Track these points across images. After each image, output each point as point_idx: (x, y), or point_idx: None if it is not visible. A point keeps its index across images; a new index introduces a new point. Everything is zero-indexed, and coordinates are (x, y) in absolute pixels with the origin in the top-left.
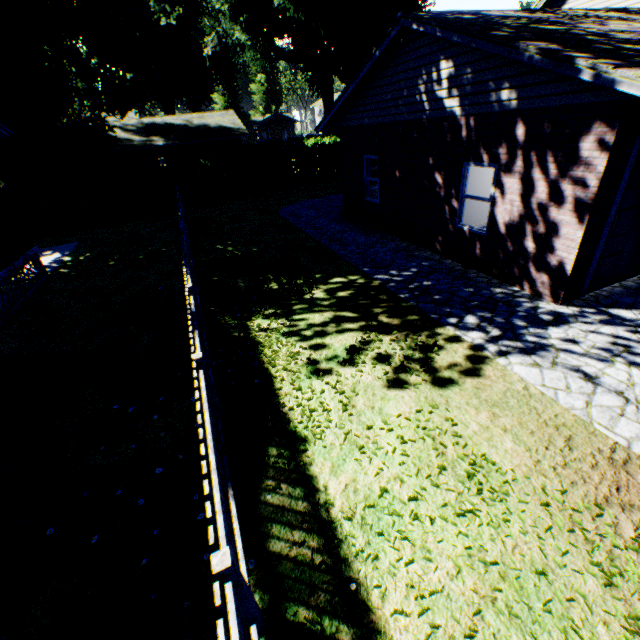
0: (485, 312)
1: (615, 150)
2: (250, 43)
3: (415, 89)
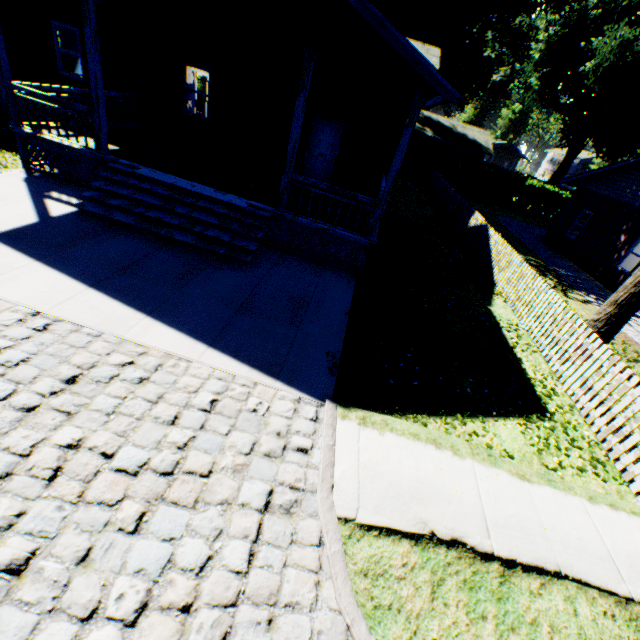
0: (601, 299)
1: None
2: (537, 88)
3: None
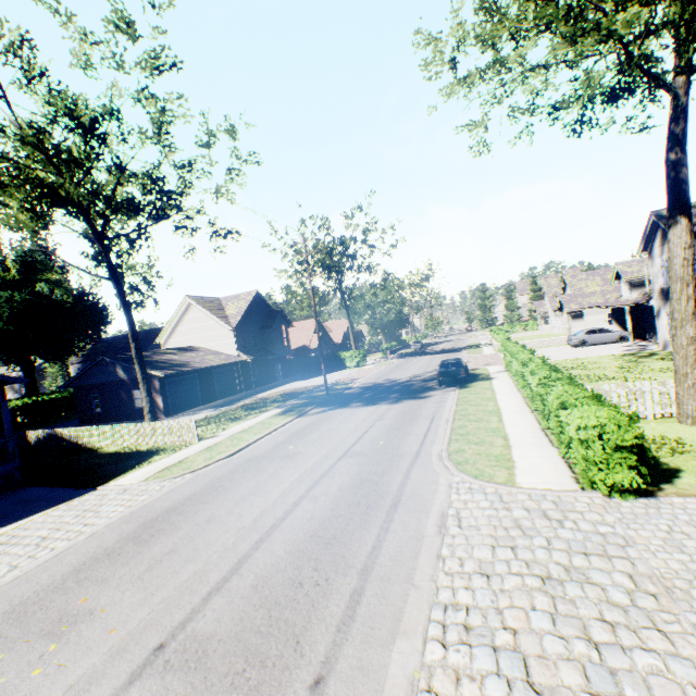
0: None
1: (161, 382)
2: None
3: (111, 372)
